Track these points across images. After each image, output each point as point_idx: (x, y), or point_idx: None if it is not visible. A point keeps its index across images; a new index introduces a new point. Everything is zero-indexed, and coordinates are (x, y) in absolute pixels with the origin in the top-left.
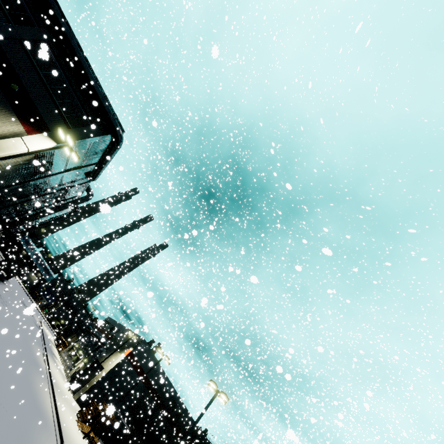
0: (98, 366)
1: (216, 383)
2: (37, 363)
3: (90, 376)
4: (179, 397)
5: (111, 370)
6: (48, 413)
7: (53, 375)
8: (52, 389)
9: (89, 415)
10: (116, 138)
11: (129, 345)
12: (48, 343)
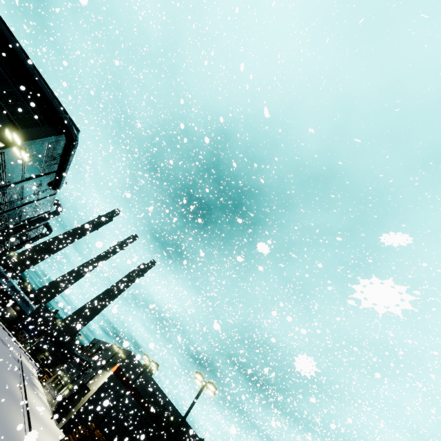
0: (85, 389)
1: (201, 375)
2: (9, 390)
3: (76, 401)
4: (176, 410)
5: (98, 389)
6: (20, 437)
7: (31, 403)
8: (27, 415)
9: (74, 439)
10: (70, 136)
11: (116, 361)
12: (27, 375)
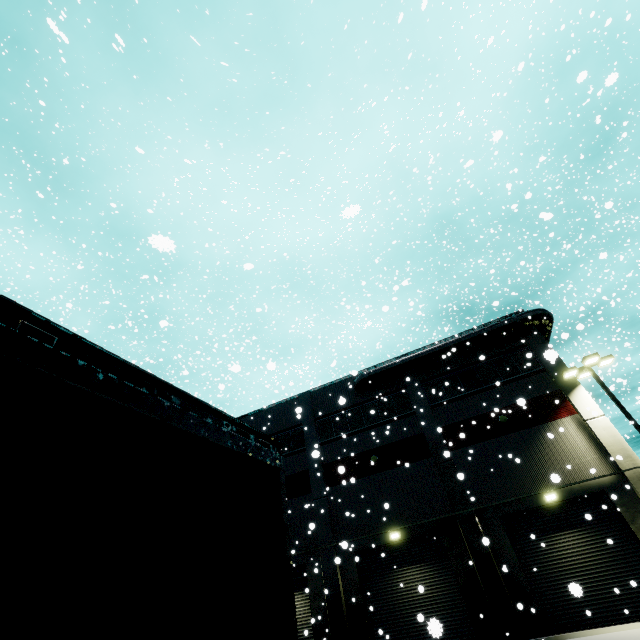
0: None
1: None
2: None
3: None
4: None
5: None
6: None
7: None
8: None
9: None
10: (547, 316)
11: None
12: None
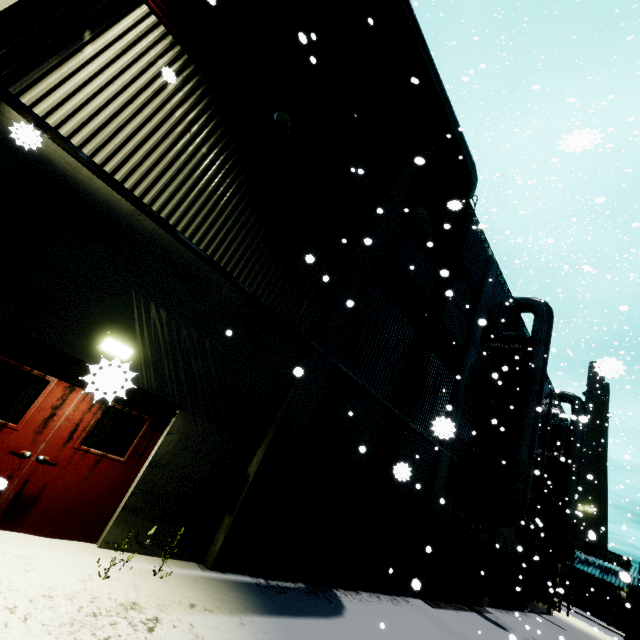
0: None
1: None
2: None
3: None
4: None
5: None
6: None
7: None
8: None
9: None
10: None
11: None
12: None
